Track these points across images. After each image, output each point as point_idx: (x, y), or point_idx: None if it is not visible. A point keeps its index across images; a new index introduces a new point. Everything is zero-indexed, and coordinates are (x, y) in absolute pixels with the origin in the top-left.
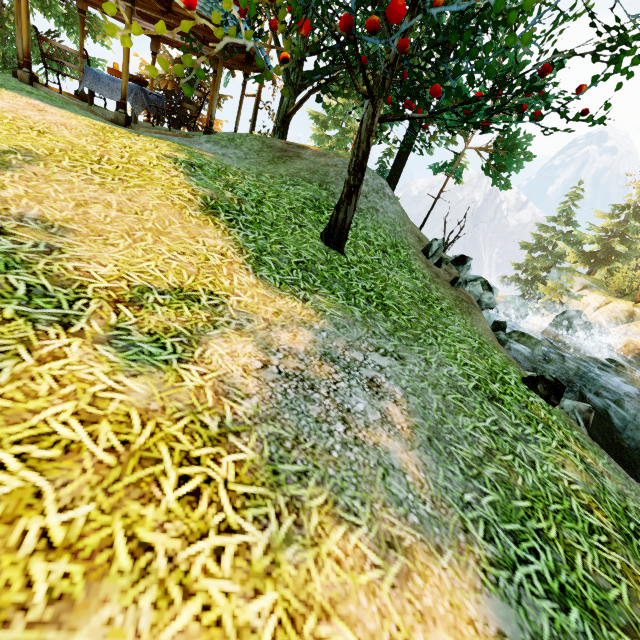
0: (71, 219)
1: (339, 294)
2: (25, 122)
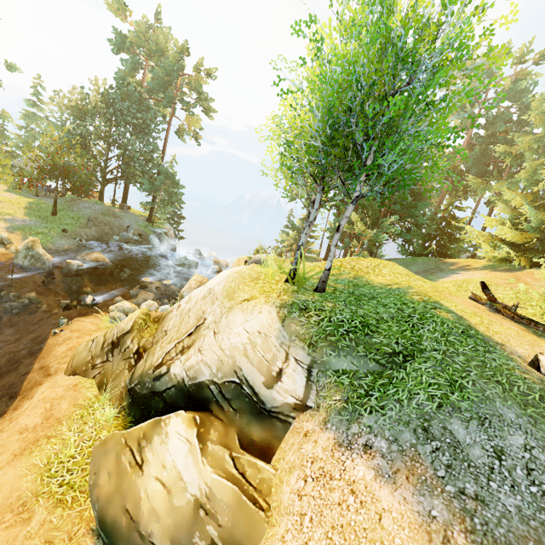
0: (1, 207)
1: (41, 219)
2: (6, 197)
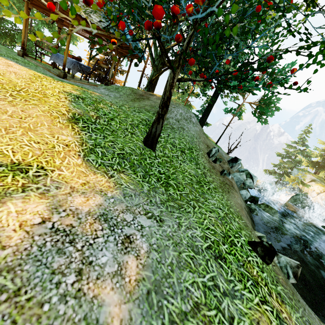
0: None
1: (139, 174)
2: None
